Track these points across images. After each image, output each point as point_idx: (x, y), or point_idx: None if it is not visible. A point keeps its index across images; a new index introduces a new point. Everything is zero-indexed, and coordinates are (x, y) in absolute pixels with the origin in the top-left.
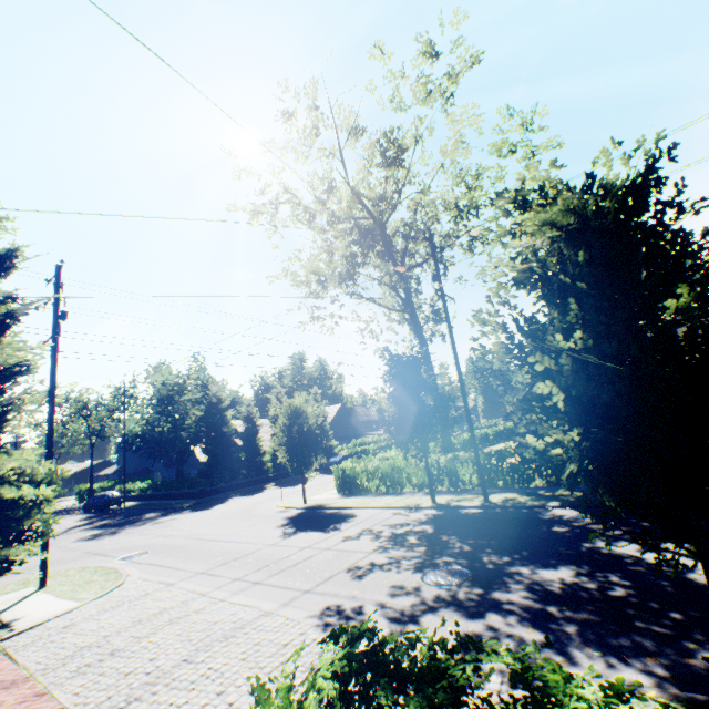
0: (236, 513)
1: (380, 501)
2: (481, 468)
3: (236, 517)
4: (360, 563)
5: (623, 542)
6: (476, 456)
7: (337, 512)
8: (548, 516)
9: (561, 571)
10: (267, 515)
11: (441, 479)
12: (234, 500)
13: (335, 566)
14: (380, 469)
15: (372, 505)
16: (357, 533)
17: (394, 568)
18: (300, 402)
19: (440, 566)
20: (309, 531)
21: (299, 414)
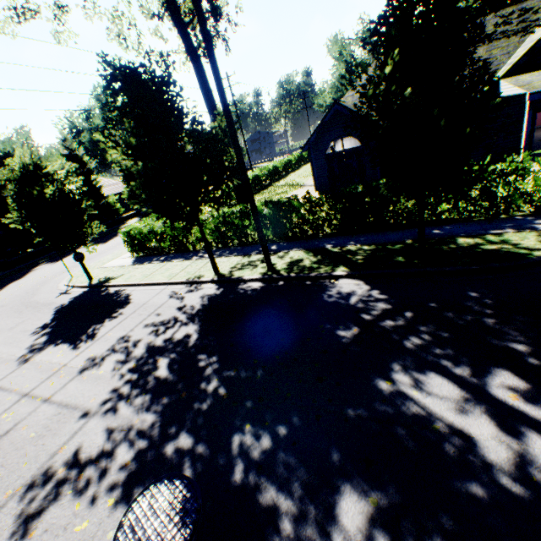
0: (16, 300)
1: (165, 271)
2: (263, 235)
3: (8, 311)
4: (59, 458)
5: (433, 376)
6: (257, 222)
7: (115, 294)
8: (334, 299)
9: (347, 506)
10: (42, 304)
11: (230, 236)
12: (36, 271)
13: (18, 472)
14: (167, 231)
15: (153, 281)
16: (107, 349)
17: (94, 486)
18: (29, 162)
19: (163, 477)
20: (59, 344)
21: (39, 179)
